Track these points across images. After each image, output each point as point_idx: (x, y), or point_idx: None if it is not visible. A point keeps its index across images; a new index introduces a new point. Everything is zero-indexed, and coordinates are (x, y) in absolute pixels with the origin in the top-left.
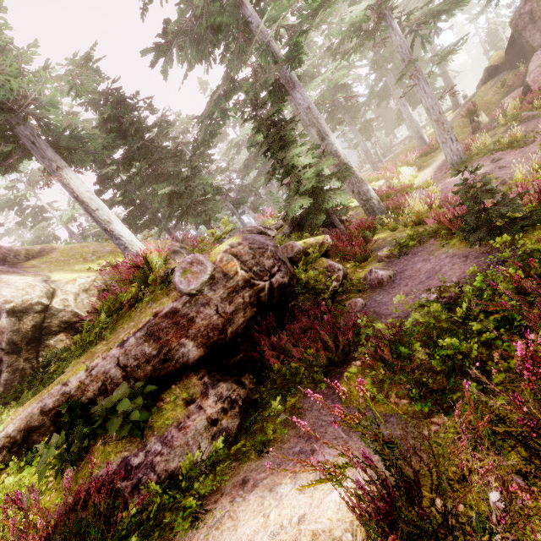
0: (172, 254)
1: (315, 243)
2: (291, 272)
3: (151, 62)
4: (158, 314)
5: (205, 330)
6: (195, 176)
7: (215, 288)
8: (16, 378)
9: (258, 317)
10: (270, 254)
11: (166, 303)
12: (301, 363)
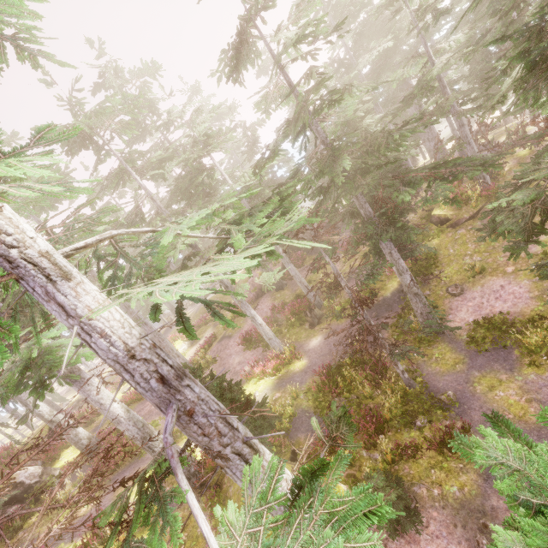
0: None
1: None
2: None
3: None
4: None
5: None
6: None
7: None
8: None
9: None
10: None
11: None
12: None
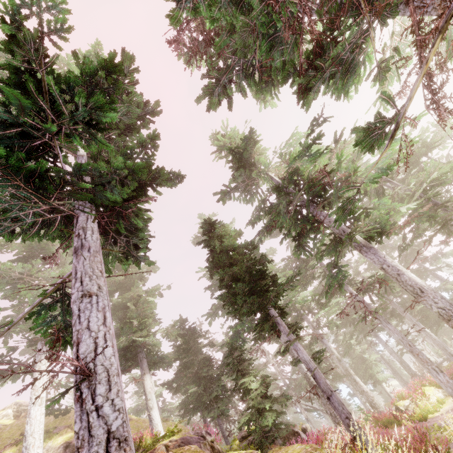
0: None
1: None
2: None
3: (206, 319)
4: None
5: None
6: (218, 379)
7: None
8: None
9: None
10: None
11: None
12: None
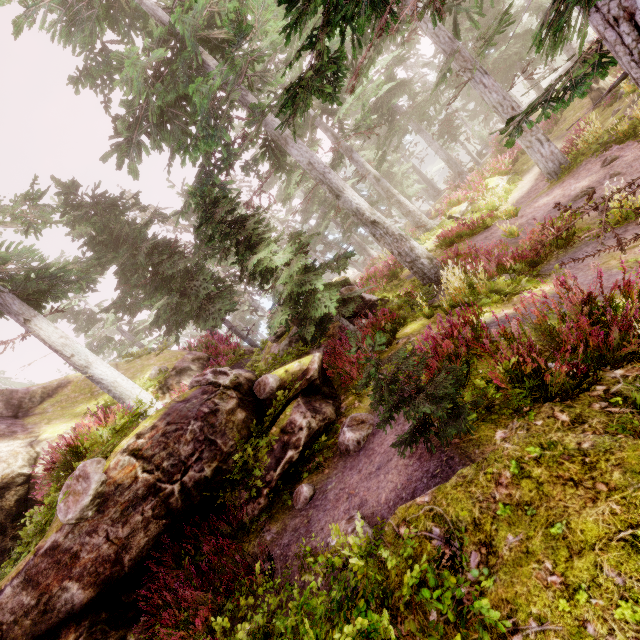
0: (177, 375)
1: (298, 372)
2: (223, 452)
3: (117, 164)
4: (39, 552)
5: (93, 565)
6: (201, 270)
7: (104, 508)
8: (5, 559)
9: (161, 536)
10: (189, 436)
11: (51, 533)
12: (168, 637)
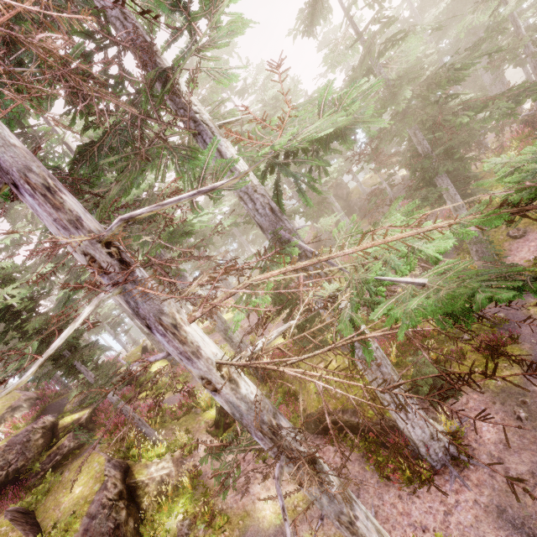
0: (12, 411)
1: (77, 419)
2: (28, 458)
3: None
4: None
5: None
6: None
7: None
8: None
9: None
10: (15, 451)
11: None
12: None
